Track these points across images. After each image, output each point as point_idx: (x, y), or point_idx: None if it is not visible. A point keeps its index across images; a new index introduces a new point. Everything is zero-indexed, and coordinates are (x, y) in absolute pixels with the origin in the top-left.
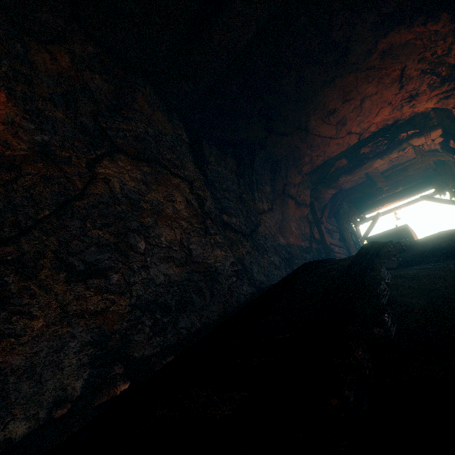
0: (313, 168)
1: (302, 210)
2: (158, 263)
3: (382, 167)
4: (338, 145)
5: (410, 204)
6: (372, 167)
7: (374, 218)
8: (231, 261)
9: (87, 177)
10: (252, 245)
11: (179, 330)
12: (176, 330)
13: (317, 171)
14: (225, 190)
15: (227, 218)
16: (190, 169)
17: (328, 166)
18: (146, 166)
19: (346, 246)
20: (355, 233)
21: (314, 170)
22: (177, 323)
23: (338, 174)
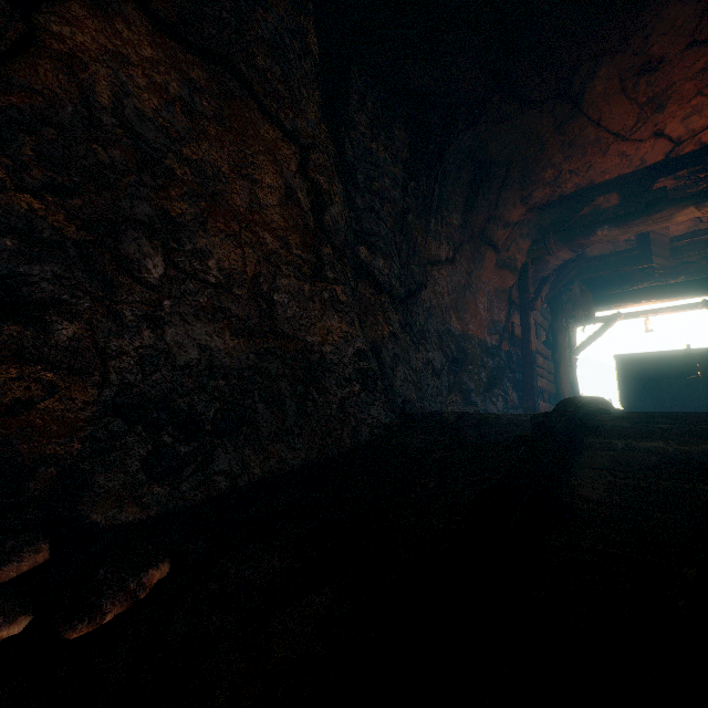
0: (553, 197)
1: (504, 278)
2: (189, 317)
3: (675, 228)
4: (622, 157)
5: (679, 310)
6: (672, 221)
7: (608, 321)
8: (357, 347)
9: (8, 30)
10: (404, 322)
11: (211, 478)
12: (204, 477)
13: (556, 207)
14: (374, 193)
15: (366, 255)
16: (310, 118)
17: (580, 200)
18: (199, 65)
19: (555, 358)
20: (570, 339)
21: (552, 203)
22: (210, 460)
23: (591, 223)
